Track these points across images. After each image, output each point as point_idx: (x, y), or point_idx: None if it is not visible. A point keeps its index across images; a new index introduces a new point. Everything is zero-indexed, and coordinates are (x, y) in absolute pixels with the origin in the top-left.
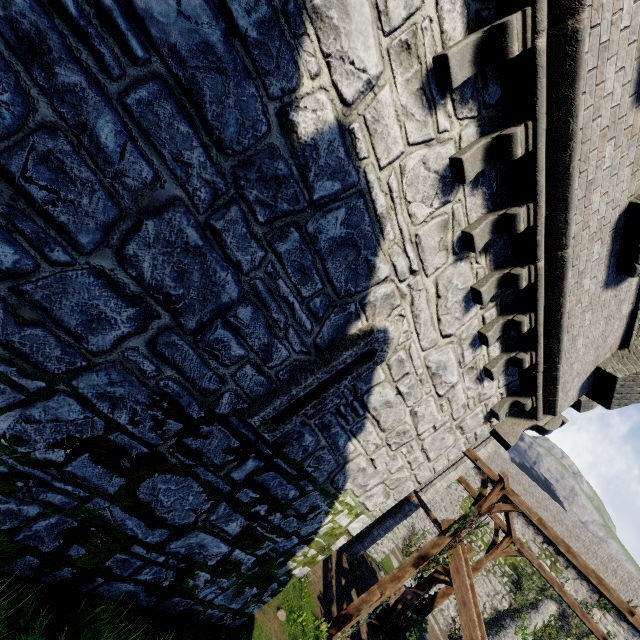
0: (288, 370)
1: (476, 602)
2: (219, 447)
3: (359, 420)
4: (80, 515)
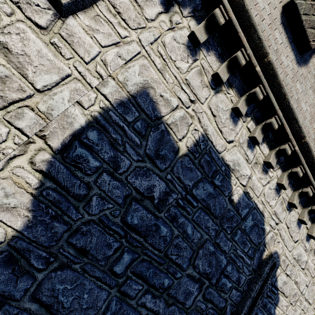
0: (246, 285)
1: None
2: None
3: (276, 296)
4: None
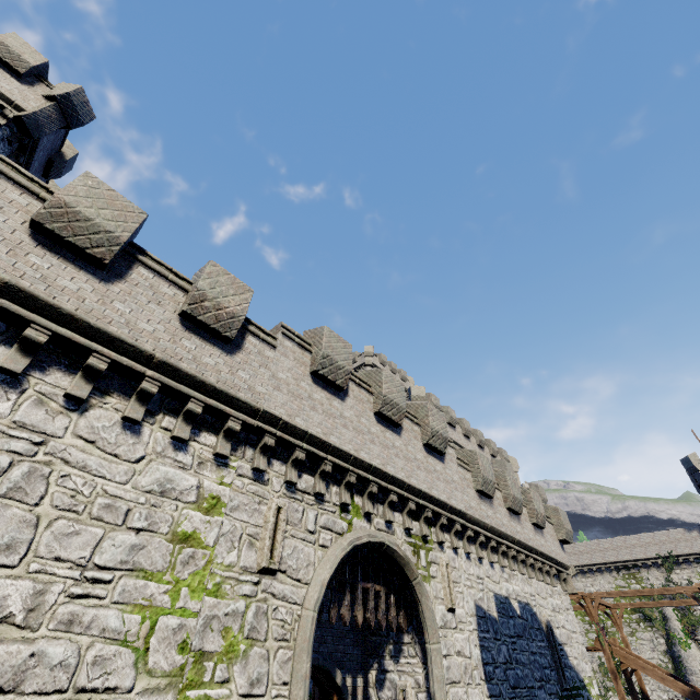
0: (552, 661)
1: (646, 661)
2: None
3: (563, 650)
4: None
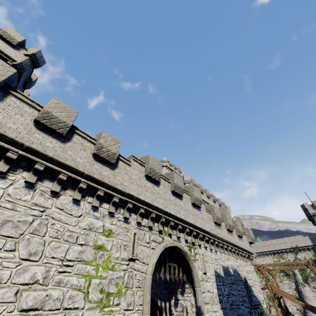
0: (247, 294)
1: (286, 293)
2: (253, 312)
3: (251, 289)
4: None
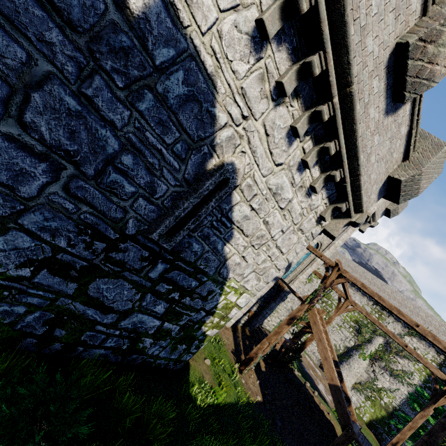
0: (170, 199)
1: (329, 340)
2: (135, 257)
3: (228, 230)
4: (54, 310)
